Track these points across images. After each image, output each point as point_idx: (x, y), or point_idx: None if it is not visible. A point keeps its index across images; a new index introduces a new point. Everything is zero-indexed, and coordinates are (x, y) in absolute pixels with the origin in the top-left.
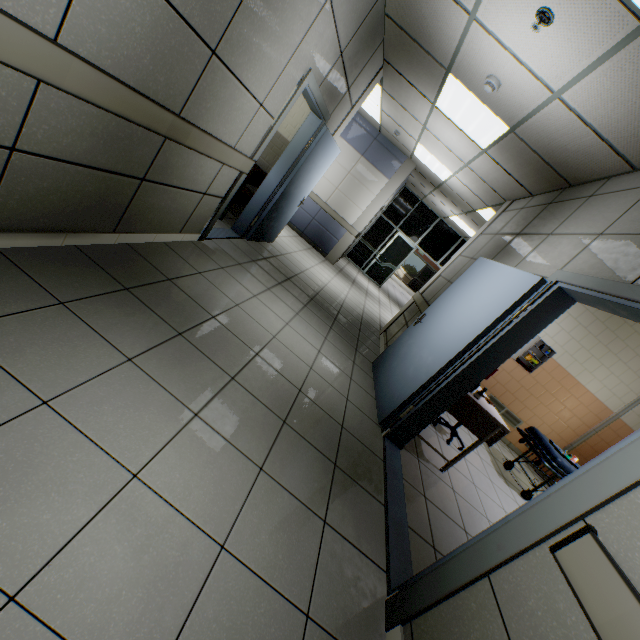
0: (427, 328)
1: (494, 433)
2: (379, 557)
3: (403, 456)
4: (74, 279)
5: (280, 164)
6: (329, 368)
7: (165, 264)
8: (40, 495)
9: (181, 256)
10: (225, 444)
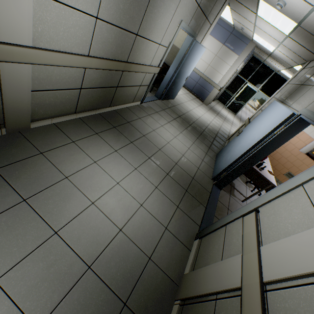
0: (241, 138)
1: (268, 187)
2: (198, 221)
3: (221, 193)
4: (99, 125)
5: (174, 63)
6: (192, 155)
7: (127, 116)
8: (96, 184)
9: (133, 112)
10: (144, 178)
